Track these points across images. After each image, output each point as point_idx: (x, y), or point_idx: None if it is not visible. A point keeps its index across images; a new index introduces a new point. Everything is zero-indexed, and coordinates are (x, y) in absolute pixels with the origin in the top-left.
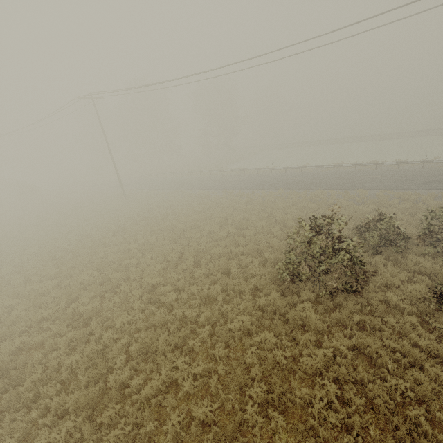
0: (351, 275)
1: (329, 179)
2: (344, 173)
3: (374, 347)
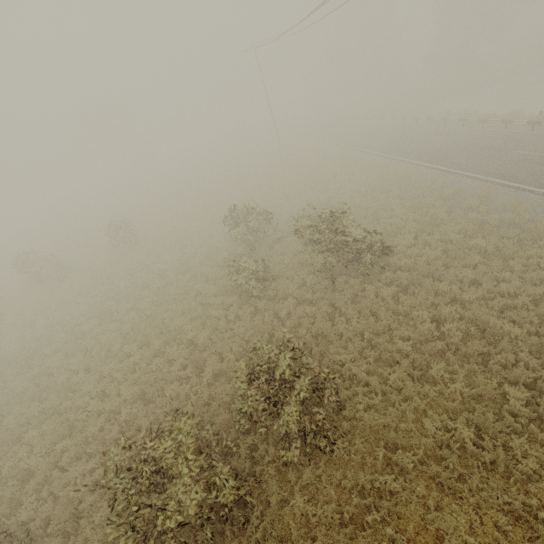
0: (245, 245)
1: (470, 151)
2: (521, 140)
3: (214, 274)
